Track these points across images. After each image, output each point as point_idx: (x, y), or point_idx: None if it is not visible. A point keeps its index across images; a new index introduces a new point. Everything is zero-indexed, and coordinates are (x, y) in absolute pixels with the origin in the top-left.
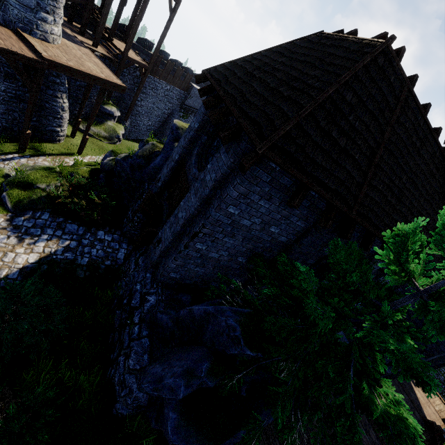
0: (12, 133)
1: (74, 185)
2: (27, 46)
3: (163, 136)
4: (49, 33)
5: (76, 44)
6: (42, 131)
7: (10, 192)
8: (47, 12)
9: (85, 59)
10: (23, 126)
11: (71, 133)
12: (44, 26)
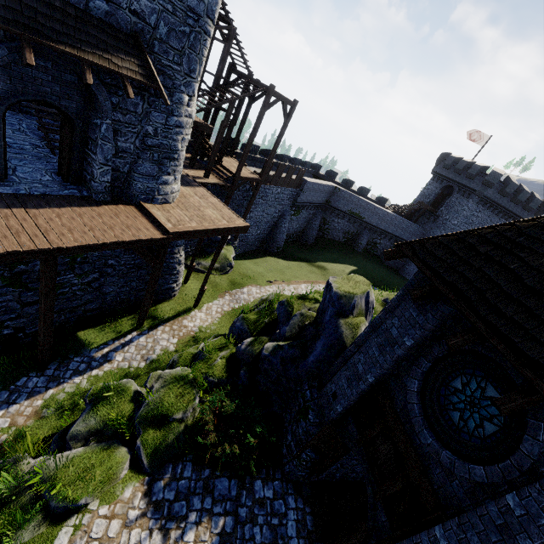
0: (129, 302)
1: (218, 412)
2: (151, 221)
3: (273, 242)
4: (169, 194)
5: (190, 186)
6: (158, 291)
7: (145, 437)
8: (168, 174)
9: (203, 206)
10: (142, 301)
11: (184, 280)
12: (165, 189)
